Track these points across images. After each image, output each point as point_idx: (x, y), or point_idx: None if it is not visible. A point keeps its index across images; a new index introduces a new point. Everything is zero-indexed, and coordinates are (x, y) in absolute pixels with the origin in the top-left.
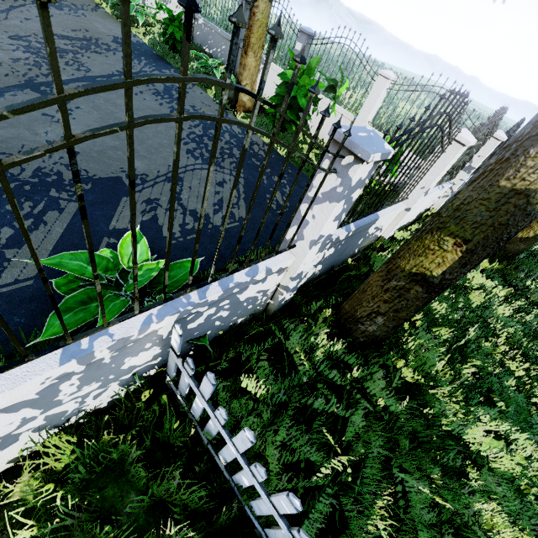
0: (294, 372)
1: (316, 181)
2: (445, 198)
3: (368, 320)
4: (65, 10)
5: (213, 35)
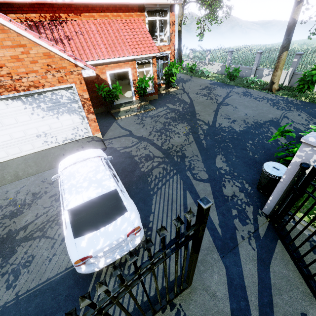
0: None
1: None
2: None
3: None
4: (189, 81)
5: (240, 69)
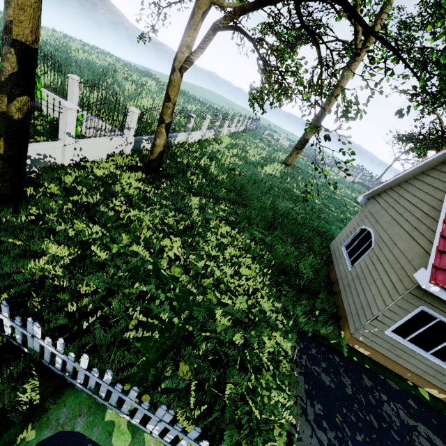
0: None
1: None
2: (126, 146)
3: None
4: None
5: None
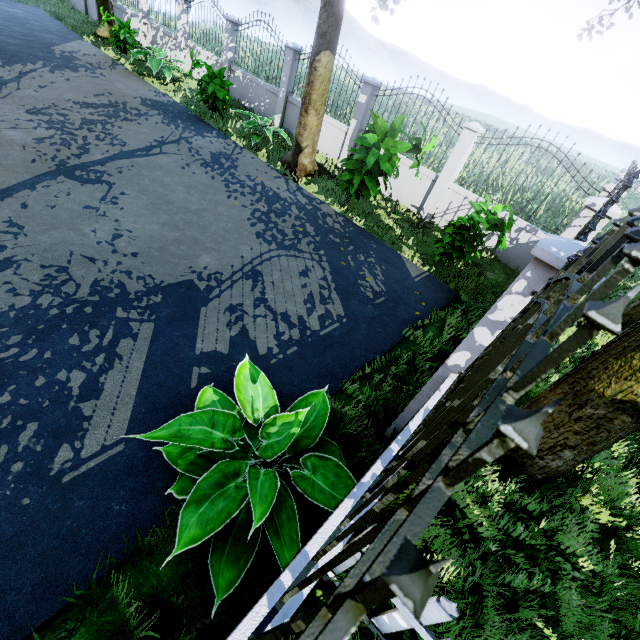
0: (458, 527)
1: (503, 303)
2: None
3: (550, 454)
4: (82, 71)
5: (254, 88)
